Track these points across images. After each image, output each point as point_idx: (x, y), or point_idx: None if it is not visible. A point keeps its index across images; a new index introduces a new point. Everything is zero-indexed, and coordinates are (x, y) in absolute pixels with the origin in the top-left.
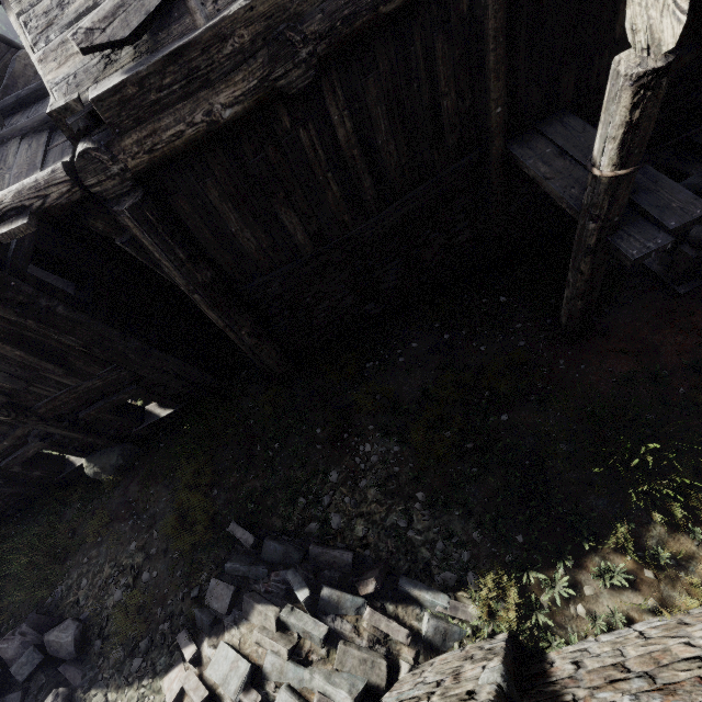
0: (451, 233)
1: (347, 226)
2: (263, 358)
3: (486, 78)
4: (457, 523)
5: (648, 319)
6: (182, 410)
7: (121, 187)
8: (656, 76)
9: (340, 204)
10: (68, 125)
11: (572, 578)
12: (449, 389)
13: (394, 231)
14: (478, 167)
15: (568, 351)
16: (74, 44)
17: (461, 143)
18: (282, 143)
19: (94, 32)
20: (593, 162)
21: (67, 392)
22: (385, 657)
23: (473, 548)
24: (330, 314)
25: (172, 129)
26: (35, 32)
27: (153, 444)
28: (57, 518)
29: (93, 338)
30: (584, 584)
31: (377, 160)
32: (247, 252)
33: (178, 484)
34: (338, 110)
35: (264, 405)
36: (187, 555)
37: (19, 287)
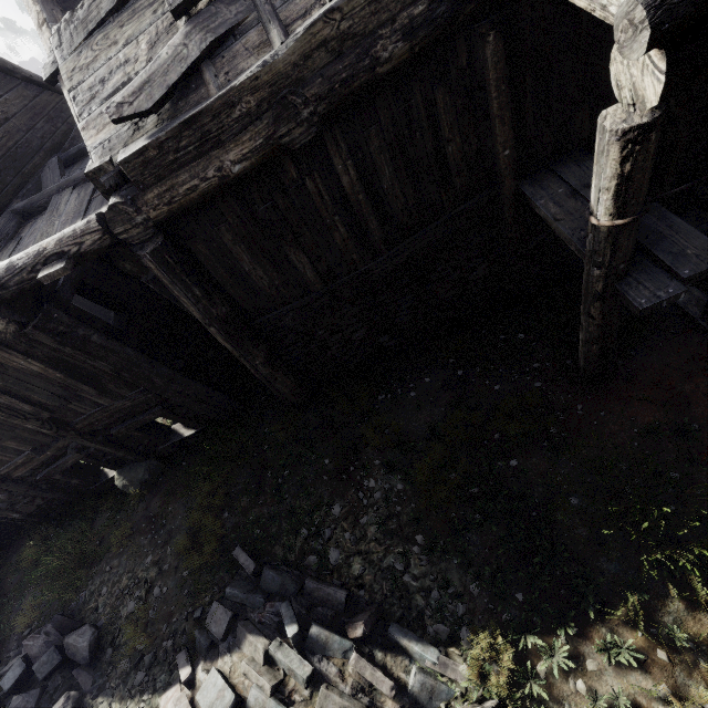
0: (465, 269)
1: (356, 264)
2: (278, 386)
3: (491, 123)
4: (455, 573)
5: (680, 365)
6: (204, 431)
7: (144, 234)
8: (642, 131)
9: (348, 244)
10: (101, 183)
11: (574, 648)
12: (457, 429)
13: (404, 269)
14: (490, 206)
15: (588, 395)
16: (107, 116)
17: (470, 184)
18: (289, 191)
19: (124, 105)
20: (591, 211)
21: (100, 410)
22: (367, 707)
23: (469, 602)
24: (344, 345)
25: (188, 184)
26: (81, 105)
27: (175, 462)
28: (89, 525)
29: (123, 364)
30: (587, 656)
31: (384, 203)
32: (260, 289)
33: (193, 503)
34: (342, 160)
35: (278, 431)
36: (194, 575)
37: (60, 319)
